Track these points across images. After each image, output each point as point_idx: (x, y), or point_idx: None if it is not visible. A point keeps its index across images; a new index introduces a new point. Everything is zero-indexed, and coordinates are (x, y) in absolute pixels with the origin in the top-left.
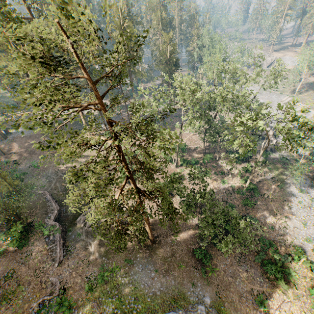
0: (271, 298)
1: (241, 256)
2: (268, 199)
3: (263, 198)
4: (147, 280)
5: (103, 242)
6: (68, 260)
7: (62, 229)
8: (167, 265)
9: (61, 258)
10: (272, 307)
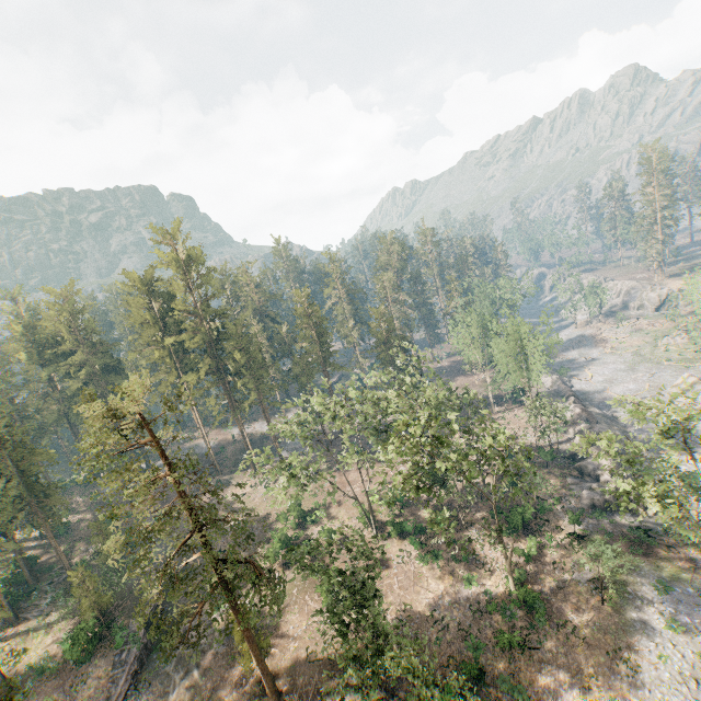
0: None
1: None
2: (573, 638)
3: (562, 634)
4: None
5: (195, 682)
6: None
7: (146, 644)
8: None
9: (120, 697)
10: None
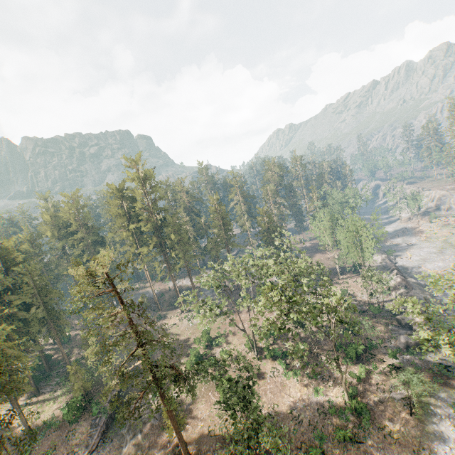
0: None
1: None
2: (389, 438)
3: (381, 434)
4: None
5: (138, 442)
6: (99, 453)
7: (110, 414)
8: None
9: (94, 446)
10: None
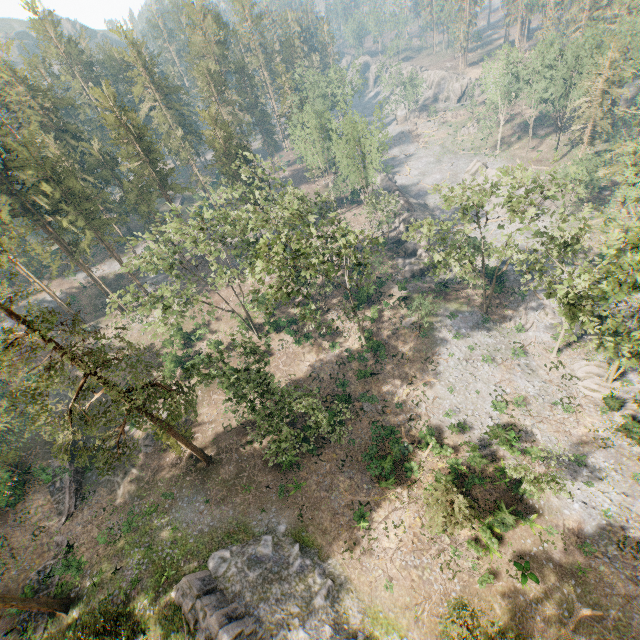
0: (378, 509)
1: (346, 458)
2: (402, 361)
3: (395, 360)
4: (193, 517)
5: (136, 476)
6: (84, 511)
7: (76, 470)
8: (227, 491)
9: (72, 509)
10: (376, 521)
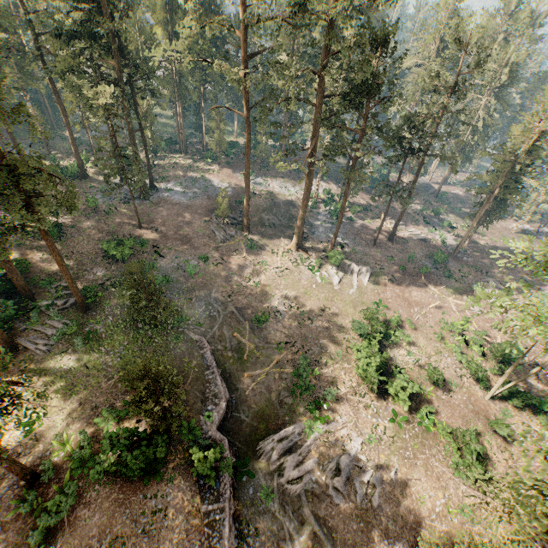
0: None
1: None
2: None
3: None
4: None
5: (323, 547)
6: None
7: (233, 462)
8: None
9: None
10: None
